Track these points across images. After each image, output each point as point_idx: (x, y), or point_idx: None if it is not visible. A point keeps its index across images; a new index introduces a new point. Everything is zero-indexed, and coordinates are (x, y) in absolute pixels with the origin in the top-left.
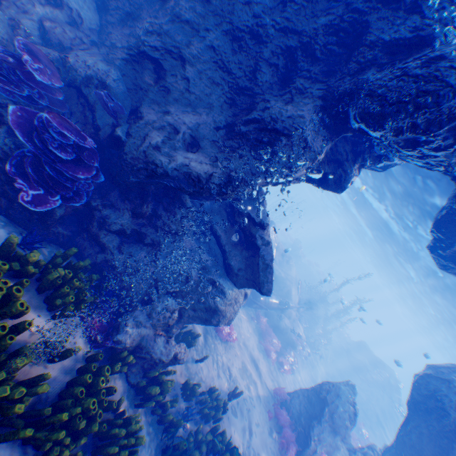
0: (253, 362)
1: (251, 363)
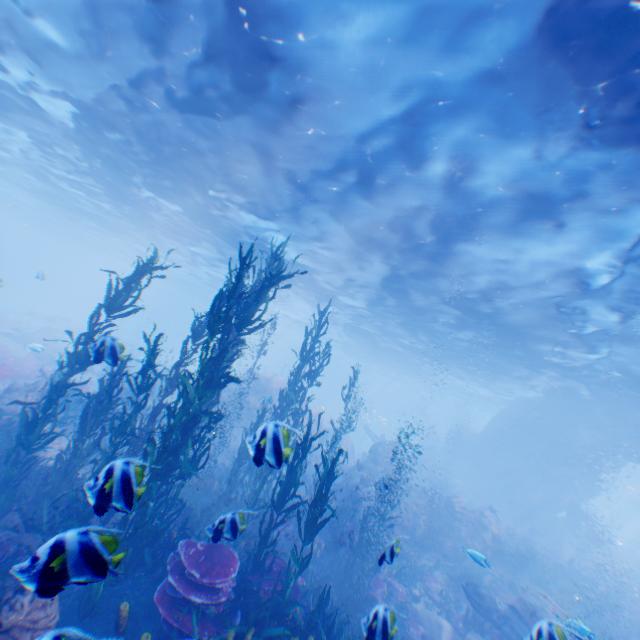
0: None
1: None
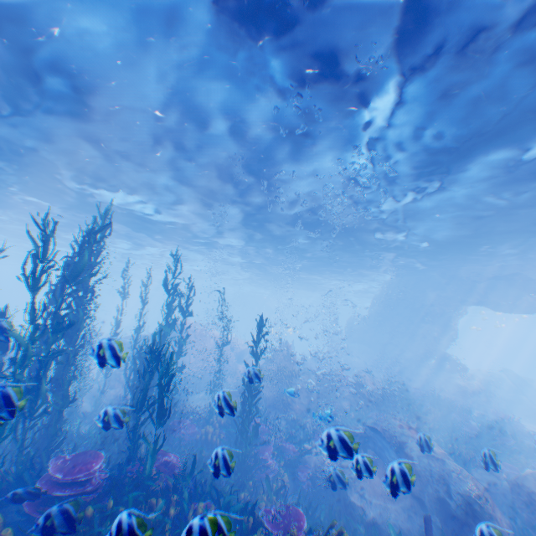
0: None
1: None
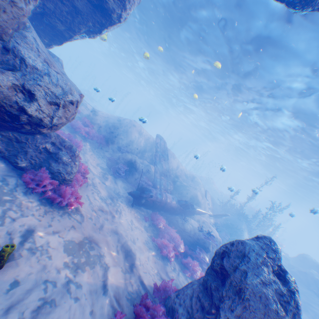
0: (123, 250)
1: (117, 250)
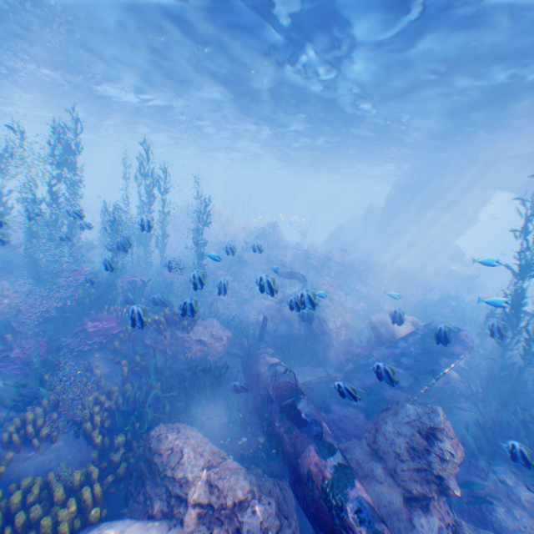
0: None
1: None
